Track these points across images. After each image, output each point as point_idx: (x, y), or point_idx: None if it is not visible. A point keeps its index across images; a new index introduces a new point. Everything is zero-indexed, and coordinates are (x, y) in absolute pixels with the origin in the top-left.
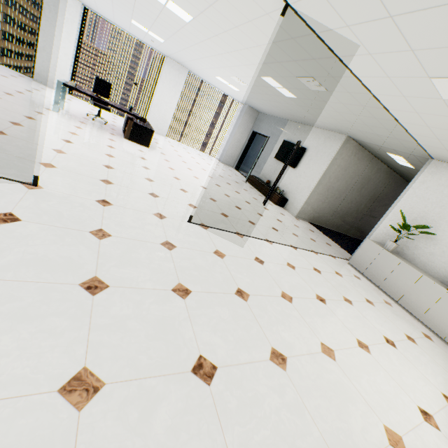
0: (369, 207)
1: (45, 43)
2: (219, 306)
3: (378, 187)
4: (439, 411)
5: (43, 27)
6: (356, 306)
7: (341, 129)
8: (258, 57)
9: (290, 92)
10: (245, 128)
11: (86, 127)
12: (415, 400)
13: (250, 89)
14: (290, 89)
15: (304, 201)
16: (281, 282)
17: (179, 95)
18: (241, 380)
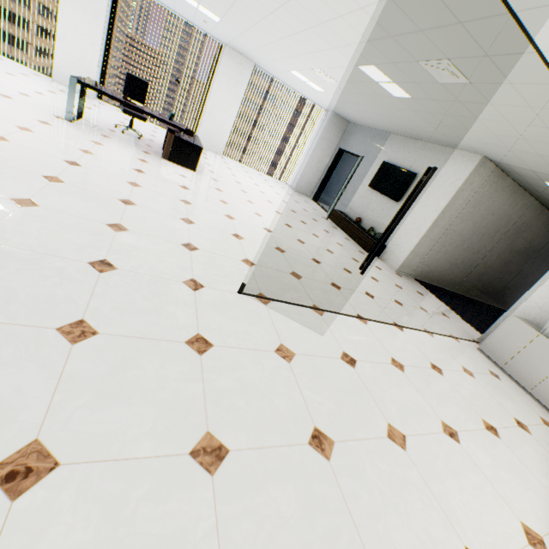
0: (504, 259)
1: (65, 28)
2: (278, 481)
3: (520, 232)
4: None
5: (62, 7)
6: (505, 440)
7: (475, 145)
8: (358, 30)
9: (403, 89)
10: (328, 144)
11: (109, 142)
12: None
13: (340, 88)
14: (402, 85)
15: (411, 250)
16: (384, 402)
17: (241, 99)
18: None
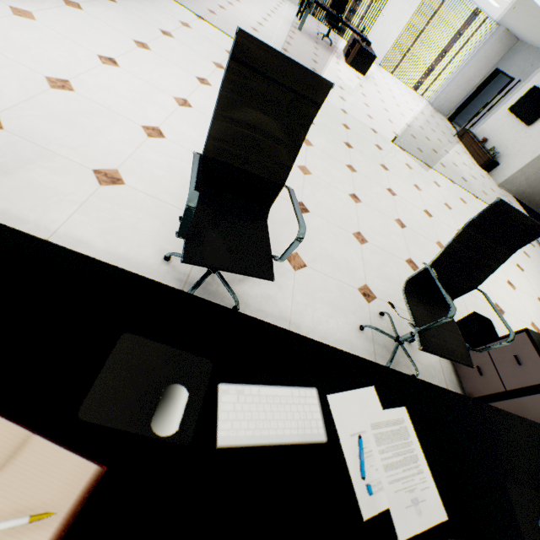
0: None
1: None
2: (402, 183)
3: None
4: (524, 292)
5: None
6: None
7: None
8: None
9: None
10: (486, 63)
11: (320, 48)
12: (509, 279)
13: (514, 8)
14: None
15: (519, 169)
16: (447, 200)
17: (414, 10)
18: (406, 204)
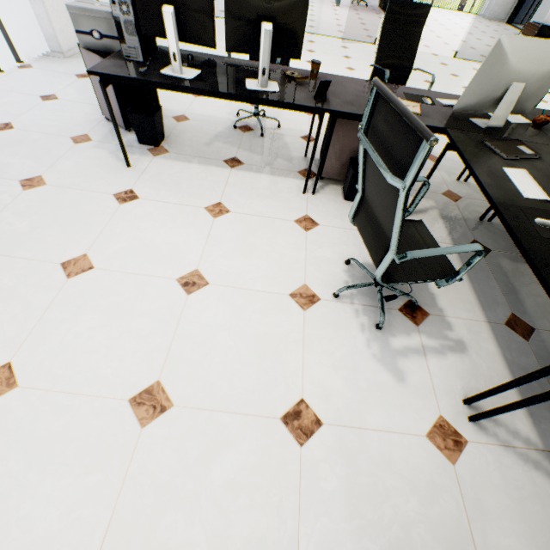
0: None
1: None
2: None
3: None
4: None
5: None
6: None
7: None
8: None
9: None
10: None
11: (360, 13)
12: None
13: None
14: None
15: None
16: None
17: None
18: None
